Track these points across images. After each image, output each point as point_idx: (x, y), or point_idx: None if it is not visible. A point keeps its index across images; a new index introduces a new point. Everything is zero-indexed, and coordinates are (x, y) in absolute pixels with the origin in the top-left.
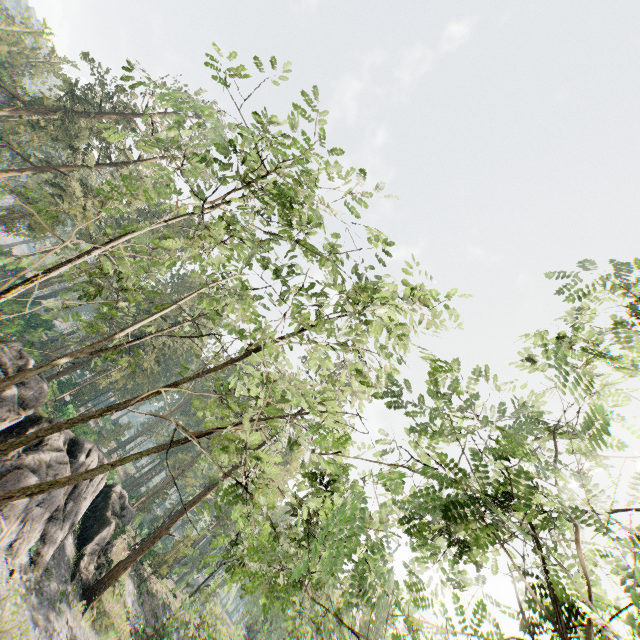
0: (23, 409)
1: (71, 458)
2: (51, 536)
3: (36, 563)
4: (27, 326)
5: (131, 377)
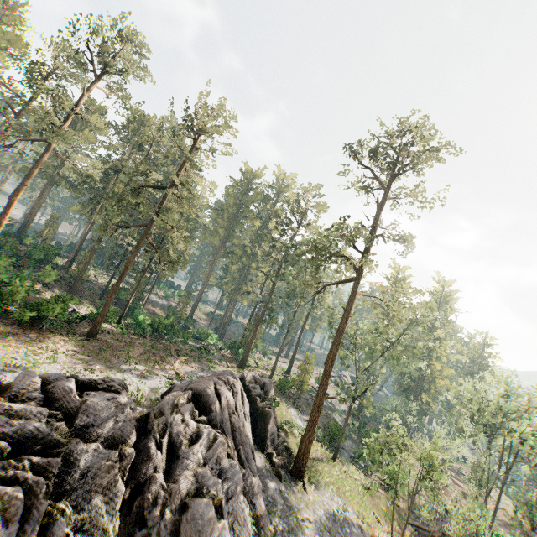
0: (121, 445)
1: (207, 415)
2: (252, 492)
3: (261, 525)
4: (35, 267)
5: (173, 269)
